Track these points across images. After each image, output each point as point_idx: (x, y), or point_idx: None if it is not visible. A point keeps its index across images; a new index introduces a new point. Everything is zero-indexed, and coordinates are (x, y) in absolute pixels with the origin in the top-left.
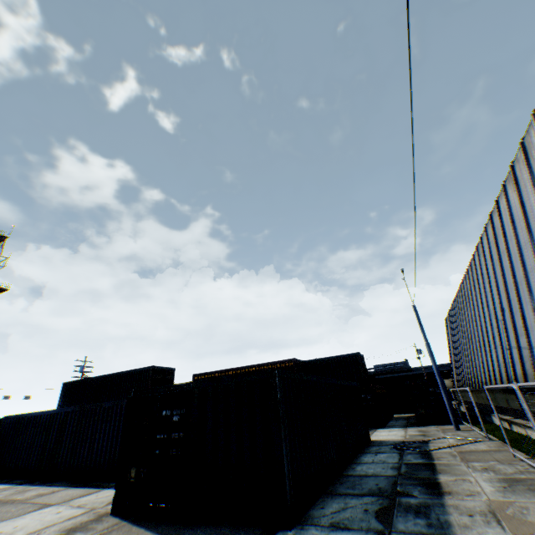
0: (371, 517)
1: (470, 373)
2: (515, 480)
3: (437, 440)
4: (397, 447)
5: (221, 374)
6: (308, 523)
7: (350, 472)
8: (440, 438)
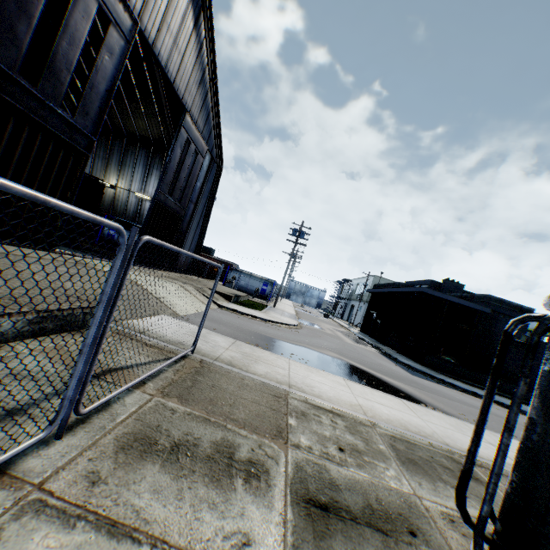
0: None
1: None
2: None
3: None
4: None
5: None
6: None
7: None
8: None
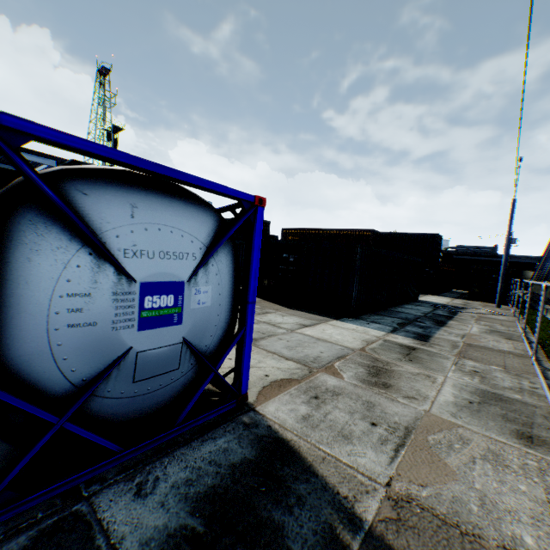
0: (394, 324)
1: (549, 270)
2: (497, 332)
3: (471, 309)
4: (435, 306)
5: (305, 231)
6: (359, 319)
7: (392, 309)
8: (475, 309)
